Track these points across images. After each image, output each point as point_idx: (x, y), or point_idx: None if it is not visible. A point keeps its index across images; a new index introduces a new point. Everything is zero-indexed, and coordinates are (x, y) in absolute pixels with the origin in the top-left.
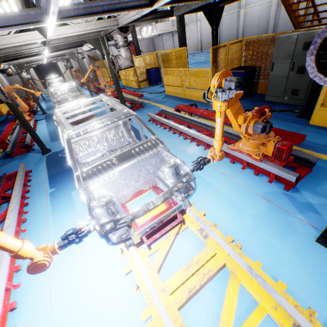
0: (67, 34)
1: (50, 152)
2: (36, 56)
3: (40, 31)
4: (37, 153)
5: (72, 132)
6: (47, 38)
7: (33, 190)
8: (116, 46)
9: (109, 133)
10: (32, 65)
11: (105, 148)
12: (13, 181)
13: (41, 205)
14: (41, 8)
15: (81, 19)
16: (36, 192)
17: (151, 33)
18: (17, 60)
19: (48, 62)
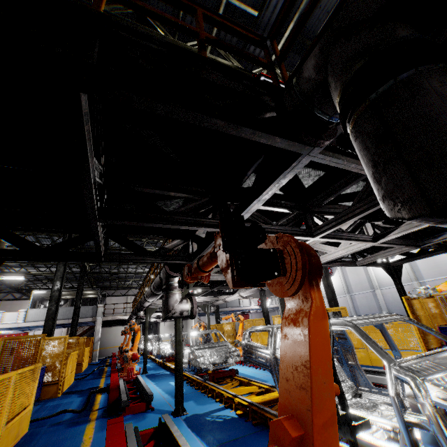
0: None
1: (186, 412)
2: None
3: None
4: (161, 413)
5: (349, 319)
6: None
7: None
8: None
9: None
10: None
11: None
12: (151, 441)
13: None
14: (311, 229)
15: (332, 239)
16: None
17: (270, 305)
18: None
19: None
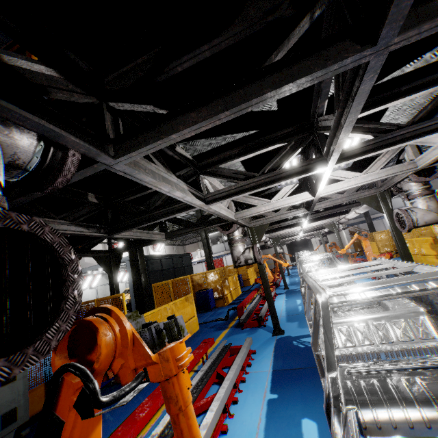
0: (339, 189)
1: (282, 333)
2: (294, 229)
3: (310, 192)
4: (267, 330)
5: (333, 293)
6: (316, 195)
7: (250, 382)
8: (406, 197)
9: (391, 324)
10: (286, 241)
11: (381, 352)
12: (233, 356)
13: (251, 415)
14: (322, 155)
15: (368, 154)
16: (251, 387)
17: None
18: (277, 231)
19: (301, 240)
